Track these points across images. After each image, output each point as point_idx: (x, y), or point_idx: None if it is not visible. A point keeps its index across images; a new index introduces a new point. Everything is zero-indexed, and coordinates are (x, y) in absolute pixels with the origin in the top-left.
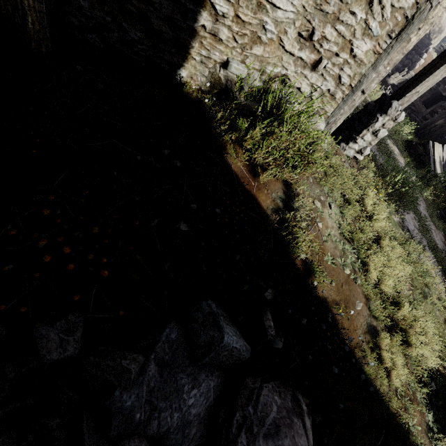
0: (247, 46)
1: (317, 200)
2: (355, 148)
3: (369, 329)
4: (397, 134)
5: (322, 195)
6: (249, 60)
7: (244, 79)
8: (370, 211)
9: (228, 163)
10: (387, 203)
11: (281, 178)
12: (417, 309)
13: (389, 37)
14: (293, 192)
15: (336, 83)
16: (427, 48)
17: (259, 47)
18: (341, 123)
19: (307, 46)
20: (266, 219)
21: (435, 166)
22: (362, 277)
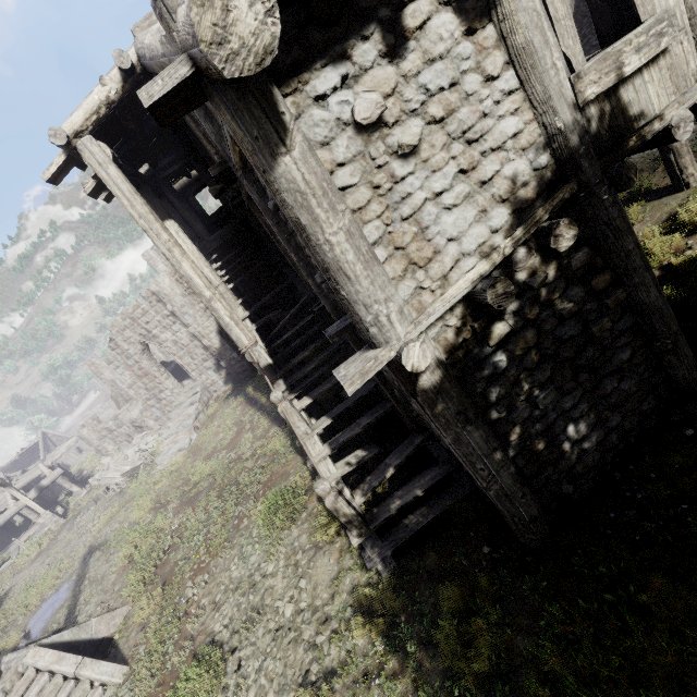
0: None
1: None
2: None
3: None
4: None
5: None
6: None
7: None
8: None
9: None
10: None
11: None
12: None
13: None
14: None
15: None
16: None
17: None
18: None
19: None
20: None
21: None
22: None
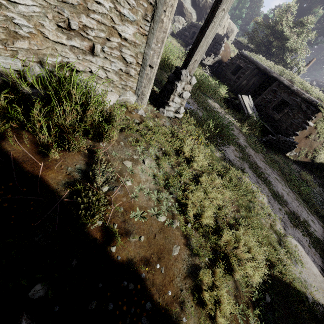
0: (7, 41)
1: (129, 160)
2: (172, 110)
3: (190, 271)
4: (216, 94)
5: (135, 154)
6: (19, 54)
7: (26, 71)
8: (188, 155)
9: (5, 151)
10: (209, 144)
11: (77, 150)
12: (240, 228)
13: (147, 21)
14: (95, 160)
15: (124, 63)
16: (223, 40)
17: (22, 41)
18: (158, 94)
19: (73, 35)
20: (53, 197)
21: (247, 110)
22: (179, 218)
